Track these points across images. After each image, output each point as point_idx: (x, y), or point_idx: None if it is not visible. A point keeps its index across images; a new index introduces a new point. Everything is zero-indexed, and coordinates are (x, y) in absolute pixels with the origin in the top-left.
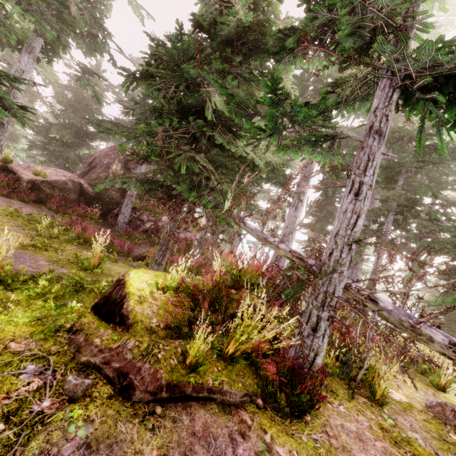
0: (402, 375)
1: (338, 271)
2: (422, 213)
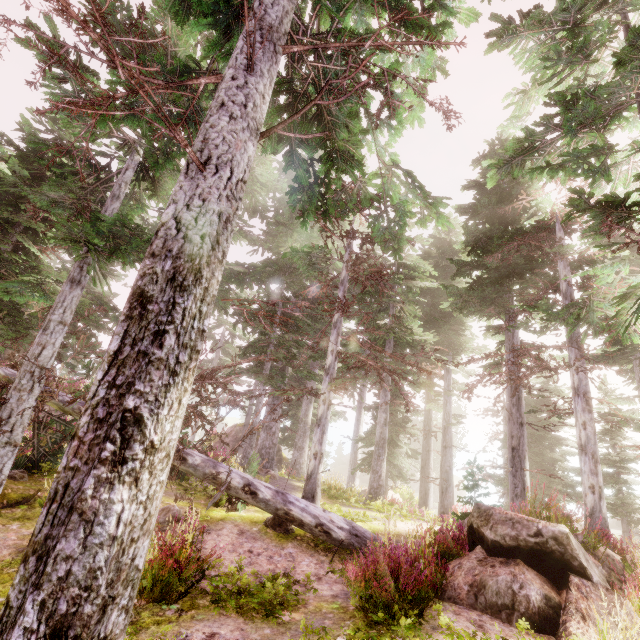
0: (184, 501)
1: (16, 397)
2: (291, 342)
